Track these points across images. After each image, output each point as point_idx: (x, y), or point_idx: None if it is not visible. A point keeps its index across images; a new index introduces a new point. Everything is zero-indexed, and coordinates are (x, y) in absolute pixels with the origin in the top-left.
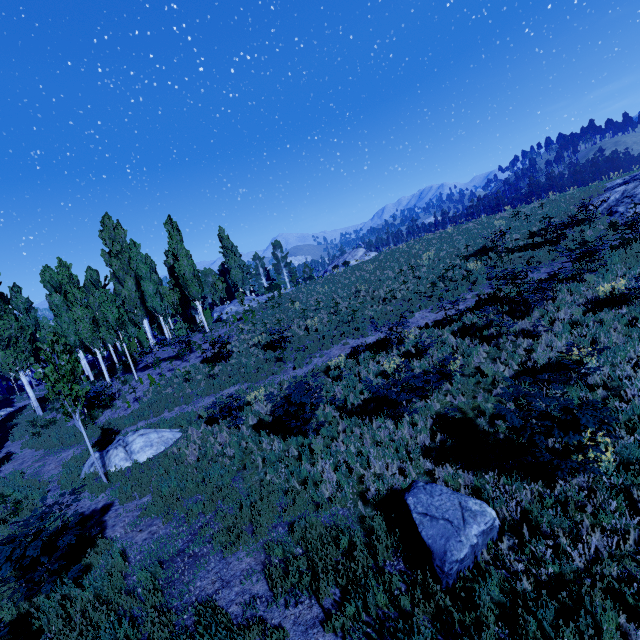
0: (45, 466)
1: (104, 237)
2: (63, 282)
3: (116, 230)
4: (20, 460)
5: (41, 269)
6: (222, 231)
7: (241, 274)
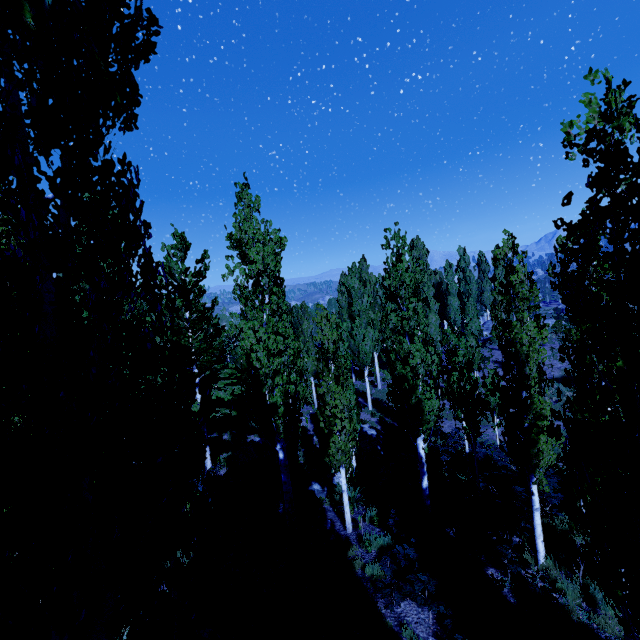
0: (491, 436)
1: (415, 256)
2: (428, 293)
3: (423, 250)
4: (444, 424)
5: (342, 273)
6: (482, 255)
7: (492, 297)
